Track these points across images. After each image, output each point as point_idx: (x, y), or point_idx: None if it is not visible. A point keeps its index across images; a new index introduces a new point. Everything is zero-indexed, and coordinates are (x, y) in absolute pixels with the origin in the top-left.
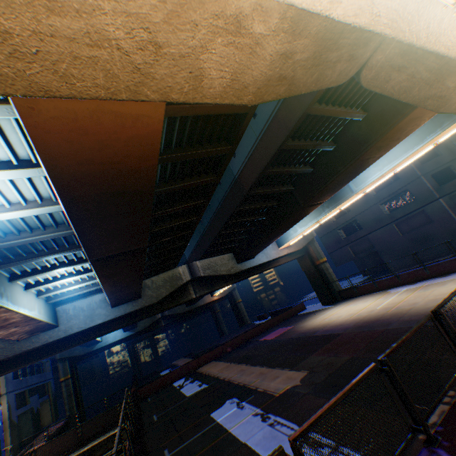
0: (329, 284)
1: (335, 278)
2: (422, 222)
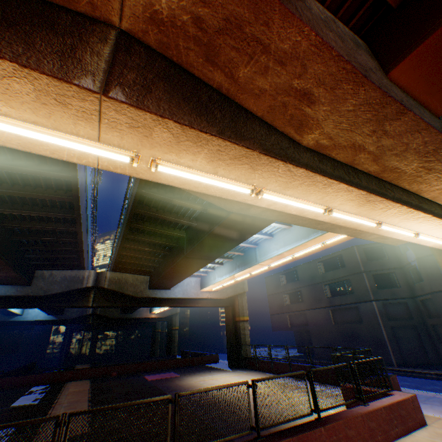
0: (239, 346)
1: (248, 342)
2: (354, 318)
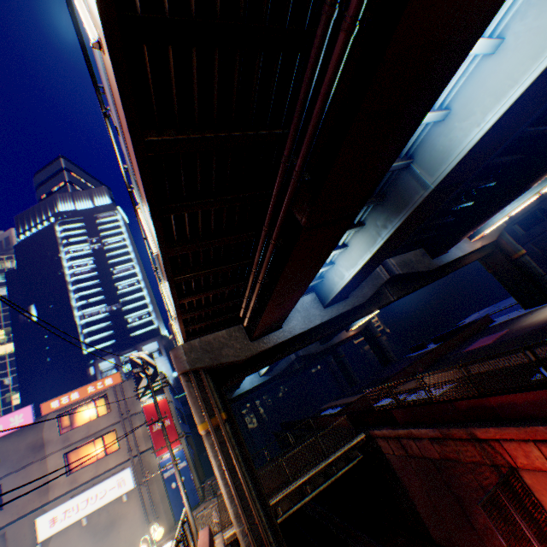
0: (537, 280)
1: (542, 273)
2: None
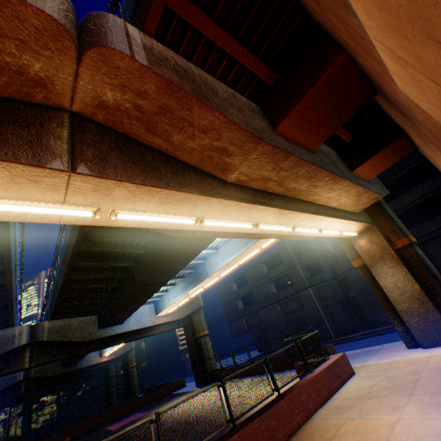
0: (204, 361)
1: (212, 355)
2: (298, 306)
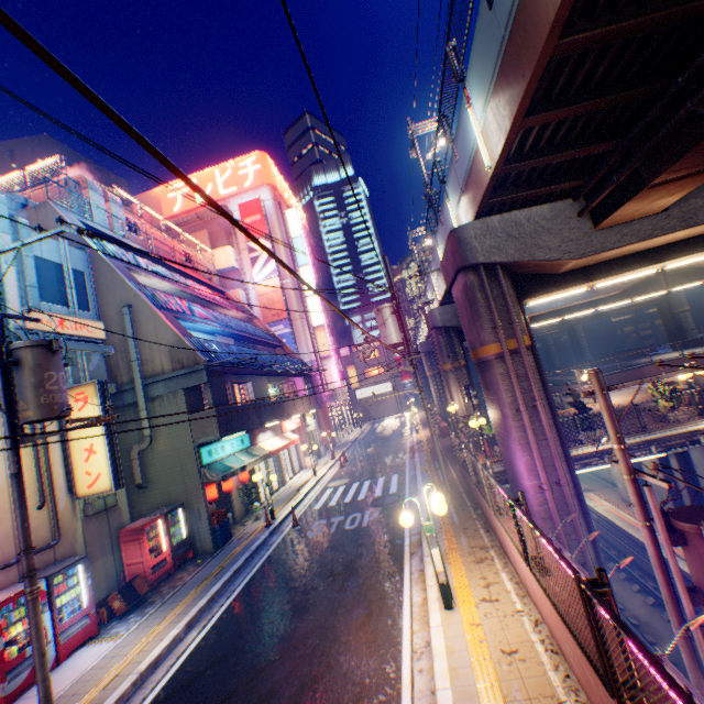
0: (681, 332)
1: (691, 328)
2: None
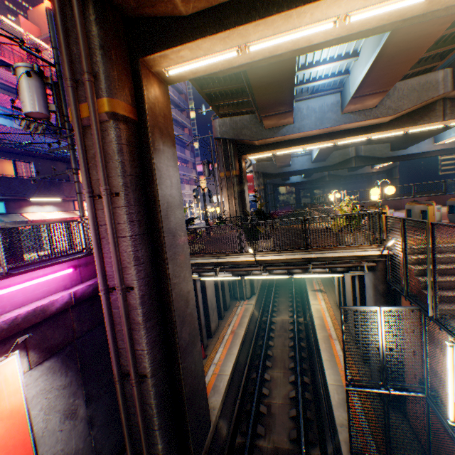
0: None
1: None
2: None
